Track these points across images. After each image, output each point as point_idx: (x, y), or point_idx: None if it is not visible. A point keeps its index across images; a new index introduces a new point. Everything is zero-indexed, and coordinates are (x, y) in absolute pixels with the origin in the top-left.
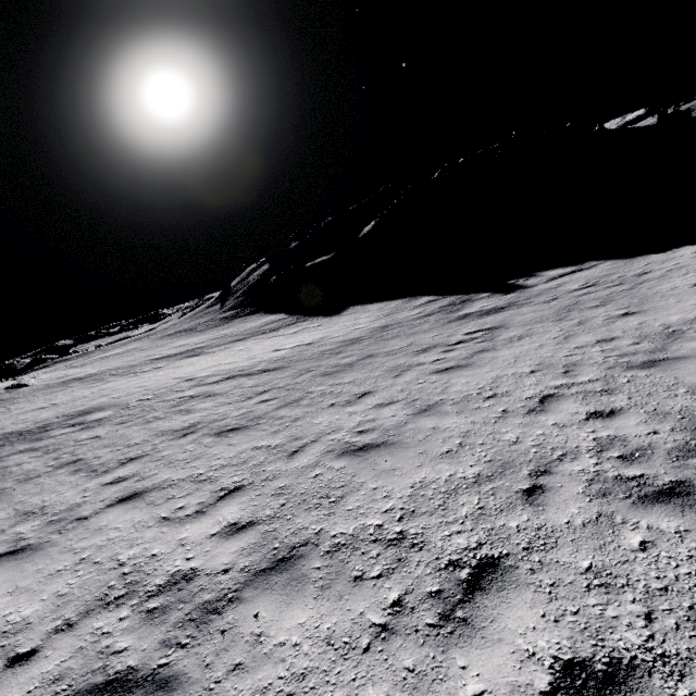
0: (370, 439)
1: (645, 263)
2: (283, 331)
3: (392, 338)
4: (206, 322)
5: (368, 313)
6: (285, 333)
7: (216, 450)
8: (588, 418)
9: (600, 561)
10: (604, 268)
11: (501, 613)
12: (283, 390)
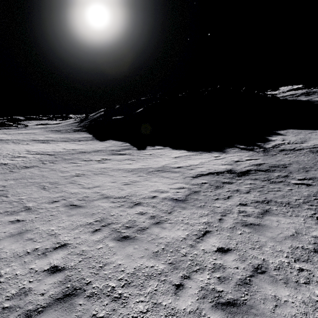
0: (30, 174)
1: (170, 152)
2: (80, 142)
3: (89, 154)
4: (68, 129)
5: (108, 144)
6: (79, 143)
7: (3, 170)
8: (64, 179)
9: (20, 191)
10: (164, 150)
11: (0, 192)
12: (40, 161)
